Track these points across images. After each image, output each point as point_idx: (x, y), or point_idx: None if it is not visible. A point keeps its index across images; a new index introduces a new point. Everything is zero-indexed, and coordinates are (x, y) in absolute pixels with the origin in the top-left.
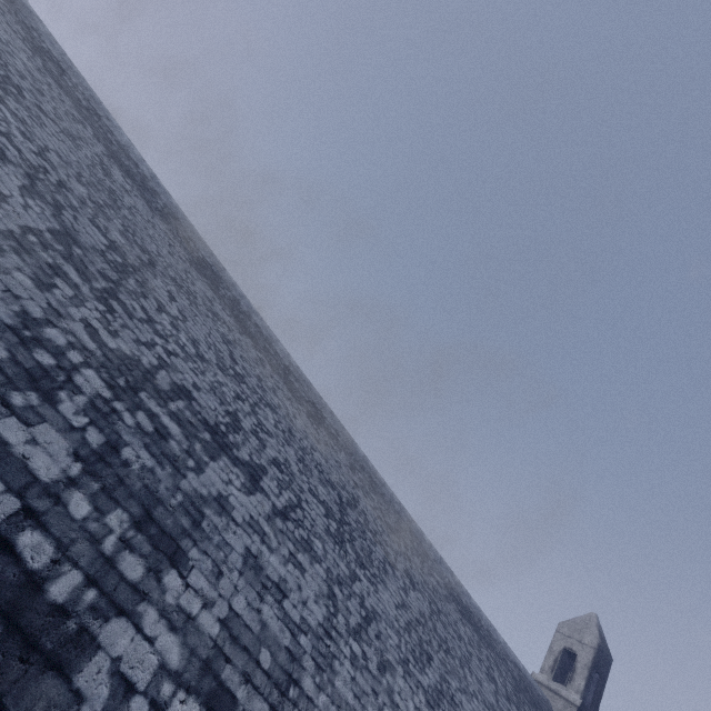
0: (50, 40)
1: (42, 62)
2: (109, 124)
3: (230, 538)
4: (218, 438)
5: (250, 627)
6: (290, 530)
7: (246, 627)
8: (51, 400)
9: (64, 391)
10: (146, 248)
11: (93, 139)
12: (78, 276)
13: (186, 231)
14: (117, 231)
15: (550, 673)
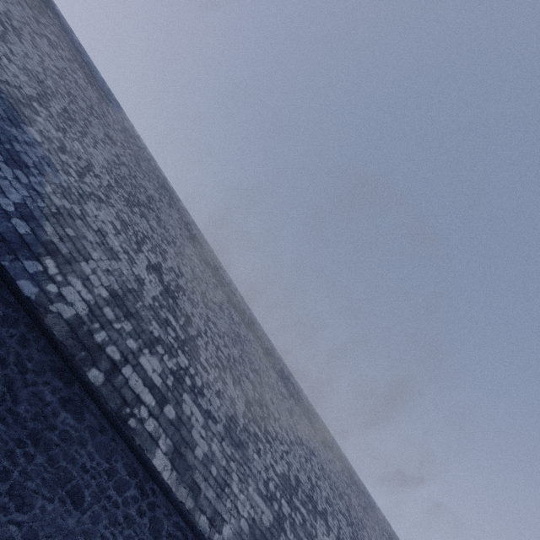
0: (194, 225)
1: (197, 250)
2: (222, 272)
3: None
4: (312, 503)
5: None
6: None
7: None
8: (285, 532)
9: (284, 522)
10: (256, 369)
11: (222, 294)
12: (259, 430)
13: (258, 331)
14: (249, 370)
15: None
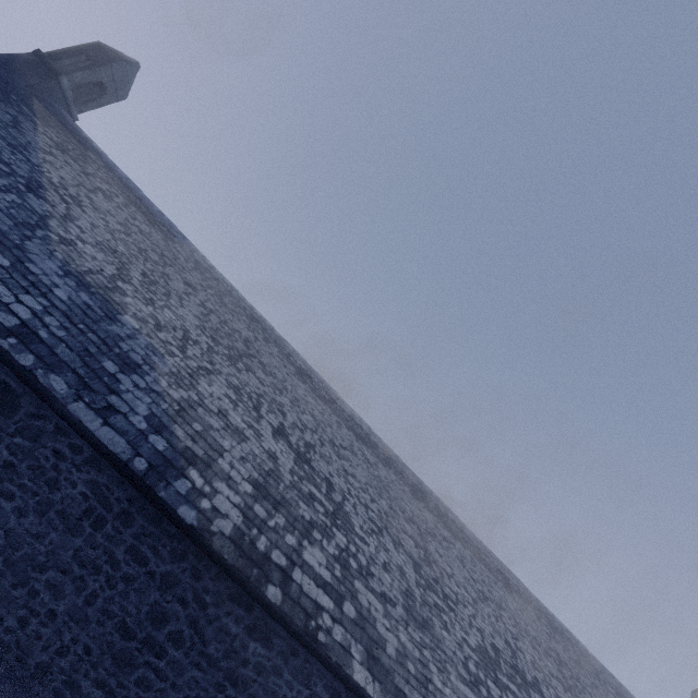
0: (296, 355)
1: (308, 386)
2: (340, 403)
3: None
4: (519, 674)
5: None
6: None
7: None
8: None
9: None
10: (410, 517)
11: (348, 432)
12: (437, 598)
13: (398, 465)
14: (404, 521)
15: None
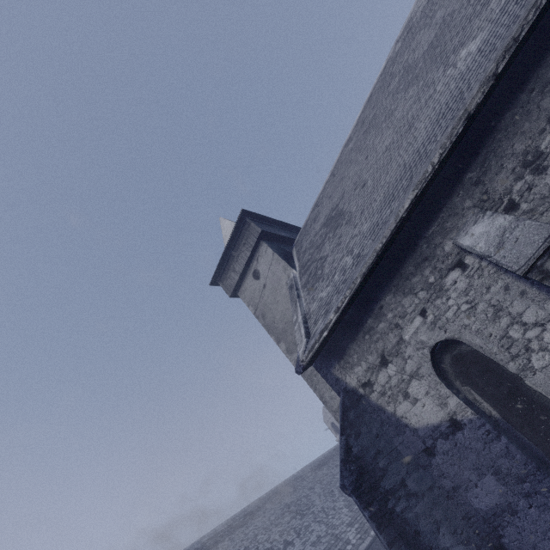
0: None
1: None
2: None
3: (308, 549)
4: None
5: (327, 545)
6: (303, 532)
7: (327, 546)
8: None
9: None
10: None
11: None
12: None
13: None
14: None
15: (337, 434)
